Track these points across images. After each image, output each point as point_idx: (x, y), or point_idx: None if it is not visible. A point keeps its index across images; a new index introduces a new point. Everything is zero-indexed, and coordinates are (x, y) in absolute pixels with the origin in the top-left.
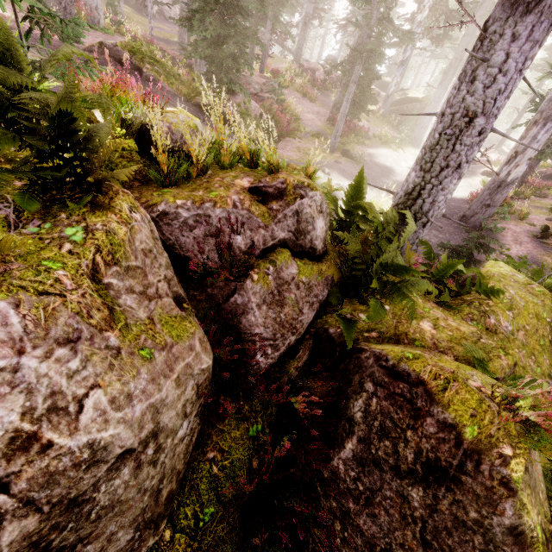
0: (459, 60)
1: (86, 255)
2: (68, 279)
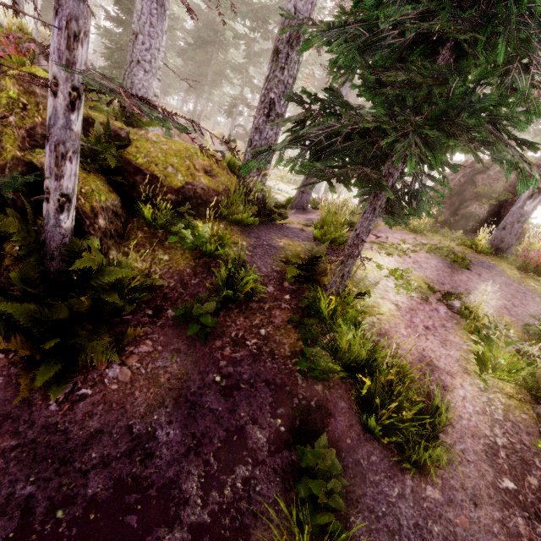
0: None
1: None
2: None
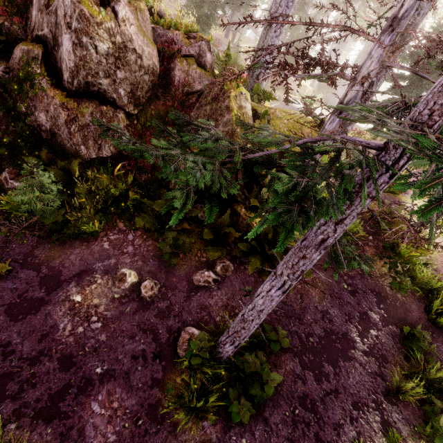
0: (365, 53)
1: (135, 5)
2: (132, 5)
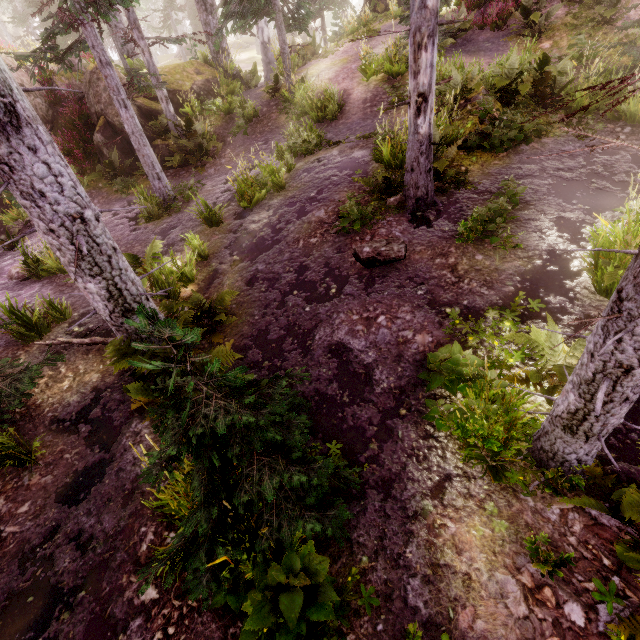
0: None
1: None
2: None
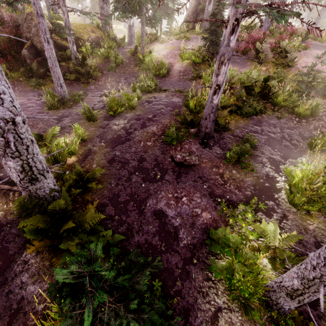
0: None
1: None
2: None
